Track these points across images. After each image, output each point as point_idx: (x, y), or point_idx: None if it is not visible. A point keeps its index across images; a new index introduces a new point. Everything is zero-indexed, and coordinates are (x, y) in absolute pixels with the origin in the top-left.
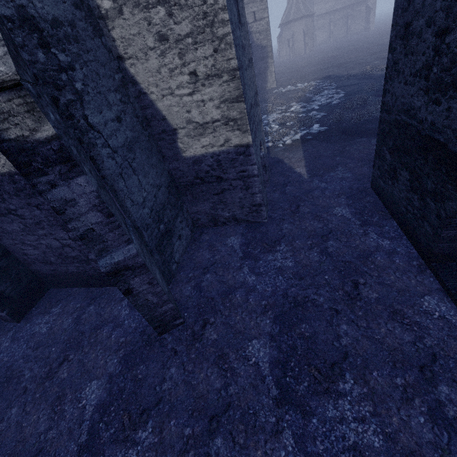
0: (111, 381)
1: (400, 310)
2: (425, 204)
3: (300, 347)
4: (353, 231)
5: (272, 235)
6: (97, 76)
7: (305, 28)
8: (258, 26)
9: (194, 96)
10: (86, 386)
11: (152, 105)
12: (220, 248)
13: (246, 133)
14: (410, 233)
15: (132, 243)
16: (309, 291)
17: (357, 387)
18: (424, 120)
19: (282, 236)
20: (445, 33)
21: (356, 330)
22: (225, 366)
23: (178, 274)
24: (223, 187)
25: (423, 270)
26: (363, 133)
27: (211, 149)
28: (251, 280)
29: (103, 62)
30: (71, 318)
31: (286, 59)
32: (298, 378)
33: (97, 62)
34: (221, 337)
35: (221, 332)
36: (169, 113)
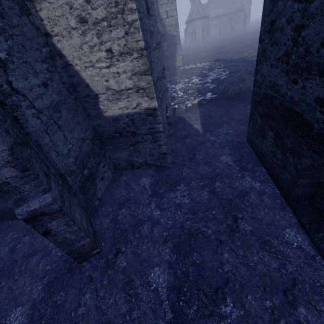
0: (34, 307)
1: (268, 240)
2: (285, 158)
3: (192, 273)
4: (234, 175)
5: (174, 177)
6: (23, 48)
7: (203, 25)
8: (170, 21)
9: (111, 68)
10: (11, 313)
11: (77, 74)
12: (134, 187)
13: (153, 99)
14: (274, 178)
15: (48, 193)
16: (200, 224)
17: (235, 310)
18: (285, 94)
19: (182, 178)
20: (301, 28)
21: (235, 258)
22: (131, 292)
23: (99, 209)
24: (136, 140)
25: (284, 207)
26: (242, 101)
27: (126, 111)
28: (156, 215)
29: (30, 37)
30: (8, 247)
31: (190, 46)
32: (189, 302)
33: (24, 36)
34: (130, 265)
35: (129, 260)
36: (91, 82)
